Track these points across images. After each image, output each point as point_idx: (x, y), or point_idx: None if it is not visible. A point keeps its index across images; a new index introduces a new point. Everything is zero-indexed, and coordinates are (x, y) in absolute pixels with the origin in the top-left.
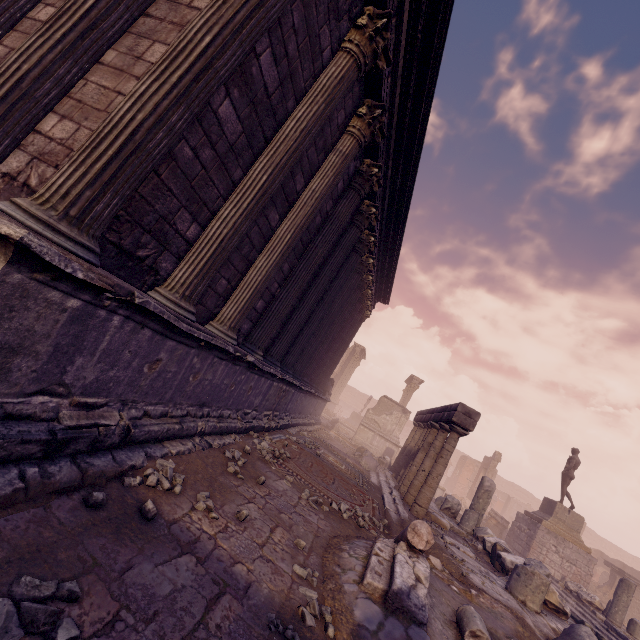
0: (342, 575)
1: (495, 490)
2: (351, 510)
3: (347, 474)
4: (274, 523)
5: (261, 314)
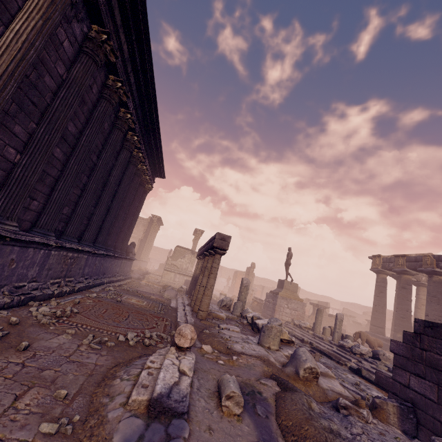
0: (109, 404)
1: (256, 285)
2: (140, 335)
3: (147, 308)
4: (26, 387)
5: (1, 183)
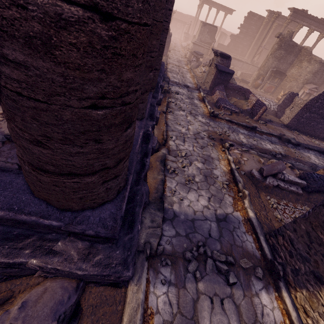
0: None
1: None
2: None
3: None
4: None
5: None
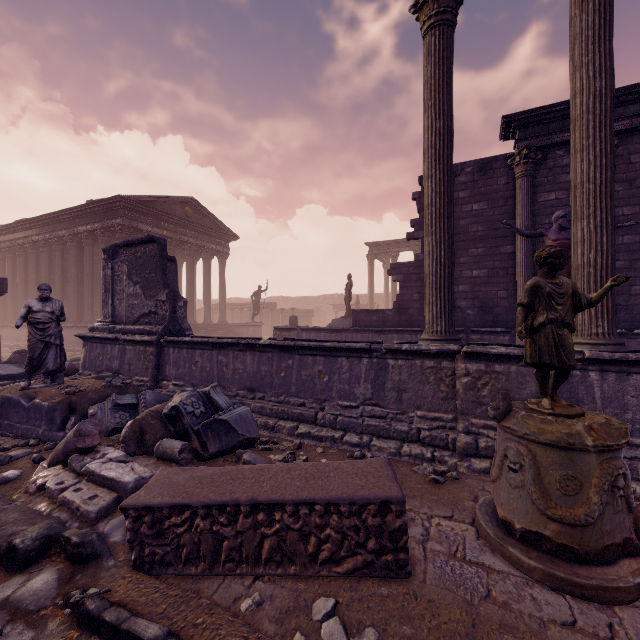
0: None
1: None
2: None
3: None
4: None
5: None
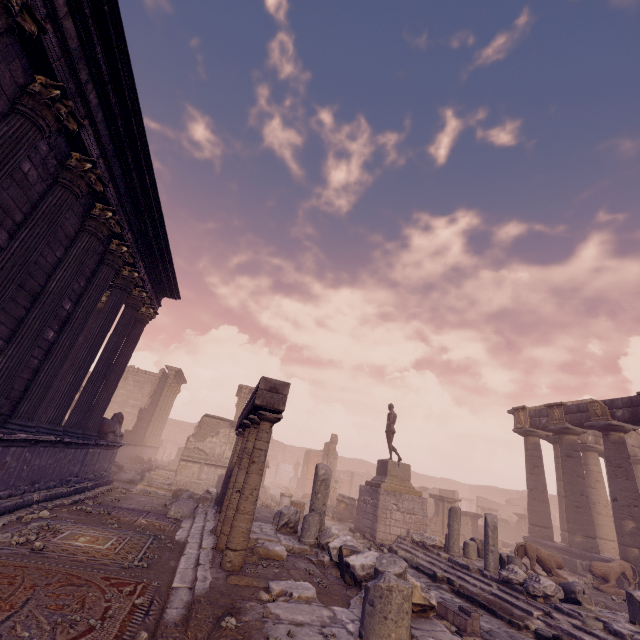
0: None
1: (340, 472)
2: None
3: (108, 556)
4: None
5: None
